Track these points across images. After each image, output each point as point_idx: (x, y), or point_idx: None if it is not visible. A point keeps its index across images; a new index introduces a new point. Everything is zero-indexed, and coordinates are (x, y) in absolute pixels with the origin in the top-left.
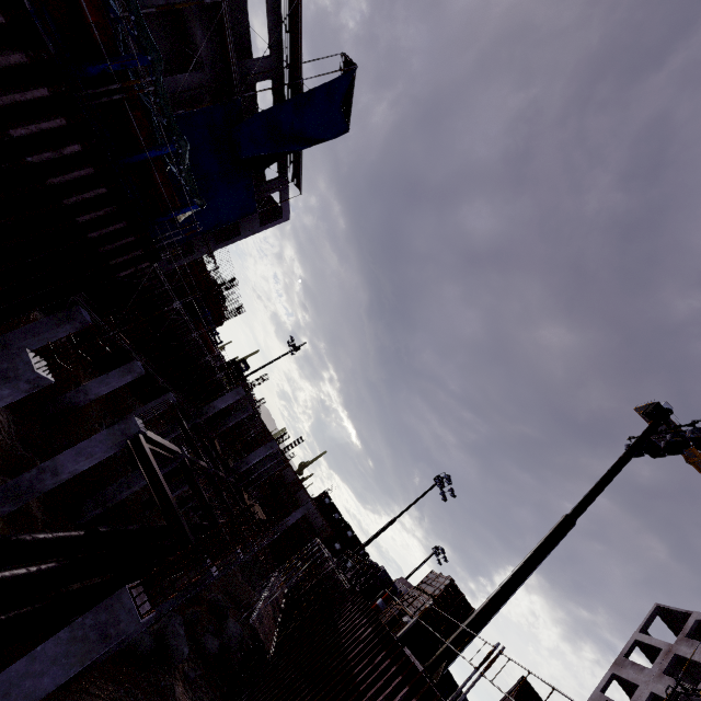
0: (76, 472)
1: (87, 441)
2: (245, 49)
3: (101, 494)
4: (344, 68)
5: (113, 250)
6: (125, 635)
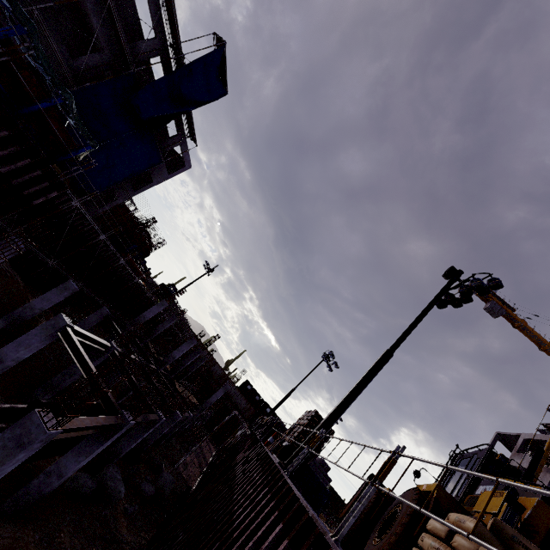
0: (18, 360)
1: (25, 336)
2: (138, 35)
3: (49, 383)
4: (216, 44)
5: (24, 182)
6: (38, 446)
